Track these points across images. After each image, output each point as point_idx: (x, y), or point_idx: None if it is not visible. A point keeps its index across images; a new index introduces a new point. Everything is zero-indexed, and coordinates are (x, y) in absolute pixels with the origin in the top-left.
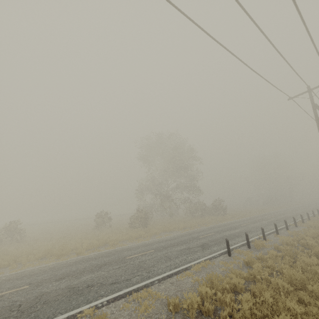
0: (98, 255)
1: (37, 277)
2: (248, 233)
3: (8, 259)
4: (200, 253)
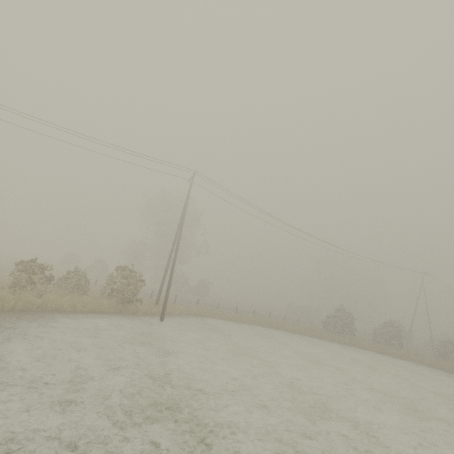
0: None
1: None
2: None
3: None
4: None
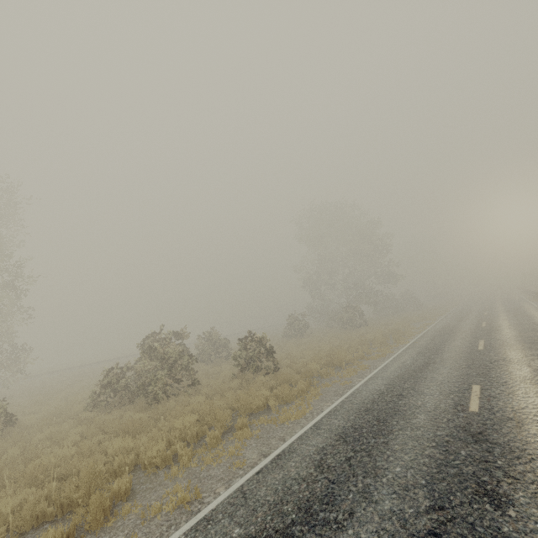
0: (436, 333)
1: (459, 340)
2: (521, 307)
3: (344, 350)
4: (537, 315)
